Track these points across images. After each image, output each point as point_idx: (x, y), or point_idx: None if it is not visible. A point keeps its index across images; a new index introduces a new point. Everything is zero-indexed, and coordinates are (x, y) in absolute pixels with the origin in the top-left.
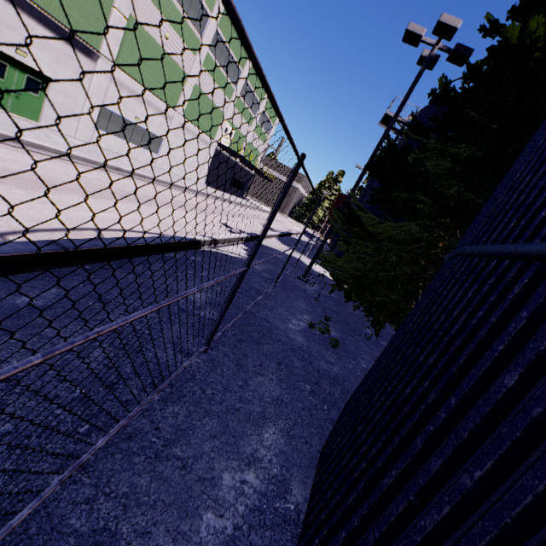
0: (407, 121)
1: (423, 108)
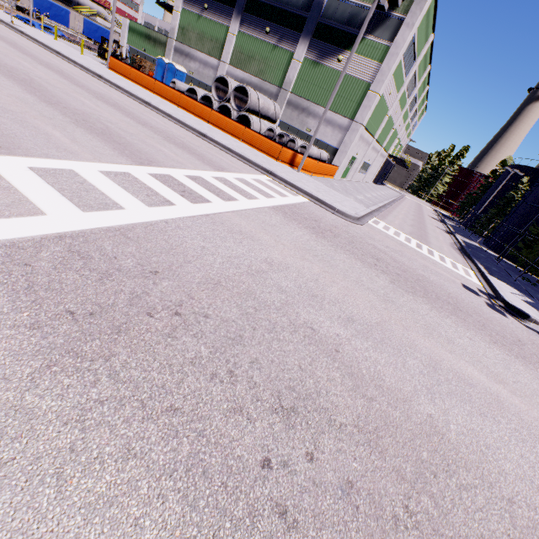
0: None
1: None
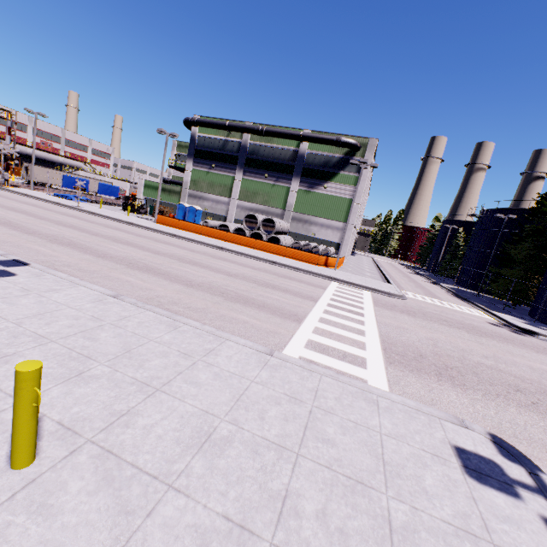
0: (484, 216)
1: (491, 209)
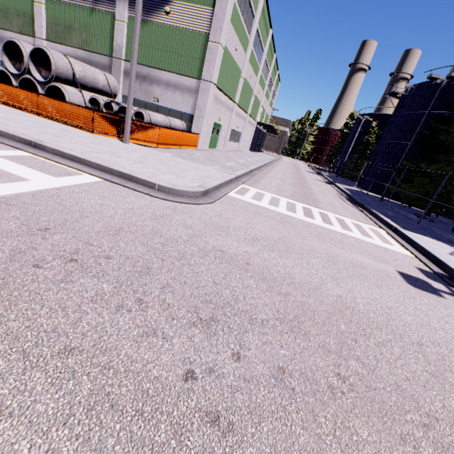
0: (408, 94)
1: (418, 84)
